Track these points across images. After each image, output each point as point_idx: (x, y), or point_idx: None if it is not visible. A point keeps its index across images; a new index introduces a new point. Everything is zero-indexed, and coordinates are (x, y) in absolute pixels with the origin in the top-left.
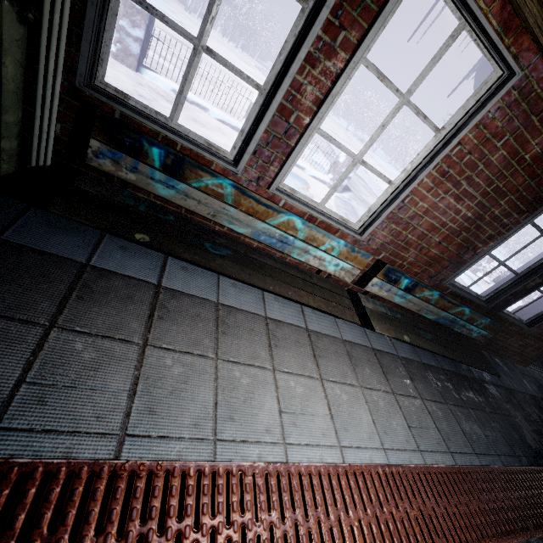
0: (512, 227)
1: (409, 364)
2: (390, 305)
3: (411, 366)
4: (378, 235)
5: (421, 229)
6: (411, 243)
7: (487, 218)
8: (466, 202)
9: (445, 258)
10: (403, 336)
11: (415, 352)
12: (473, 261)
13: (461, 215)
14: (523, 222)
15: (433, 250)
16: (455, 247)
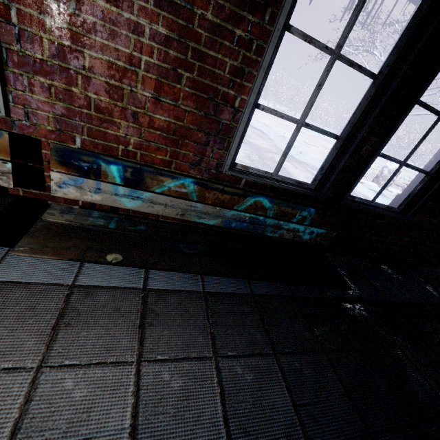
0: (262, 45)
1: (162, 299)
2: (171, 219)
3: (164, 301)
4: (35, 103)
5: (100, 78)
6: (106, 108)
7: (202, 33)
8: (133, 2)
9: (191, 127)
10: (105, 255)
11: (198, 278)
12: (239, 123)
13: (147, 34)
14: (273, 29)
15: (158, 116)
16: (191, 103)
